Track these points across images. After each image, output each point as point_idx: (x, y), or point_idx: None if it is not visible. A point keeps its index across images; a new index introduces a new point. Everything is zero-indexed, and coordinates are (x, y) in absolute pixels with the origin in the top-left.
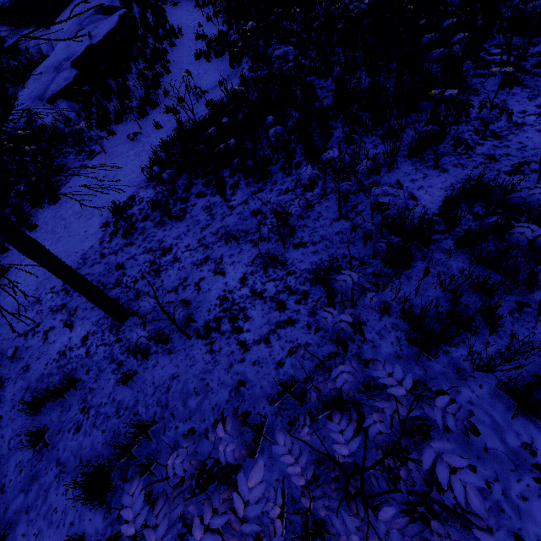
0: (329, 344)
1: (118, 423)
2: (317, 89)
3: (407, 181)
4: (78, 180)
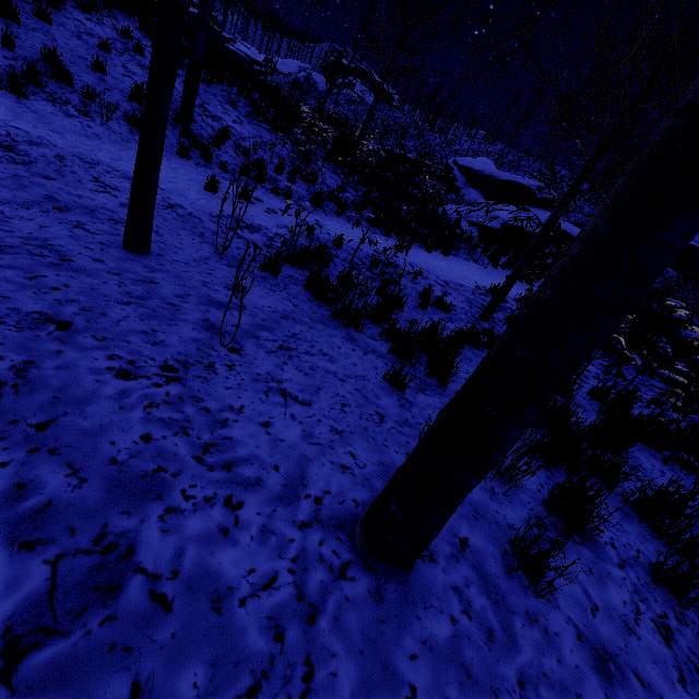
0: None
1: None
2: None
3: None
4: (461, 261)
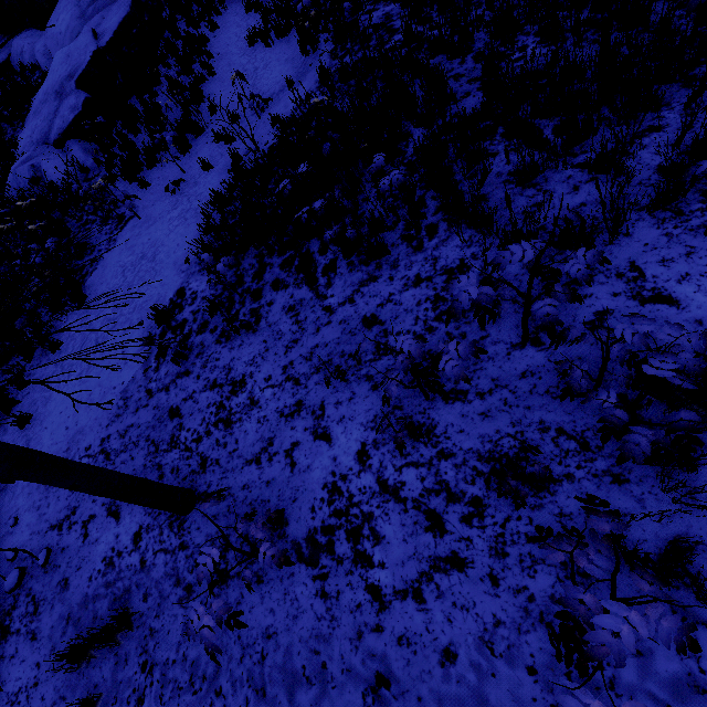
0: (540, 630)
1: (195, 705)
2: (449, 79)
3: (653, 262)
4: (107, 265)
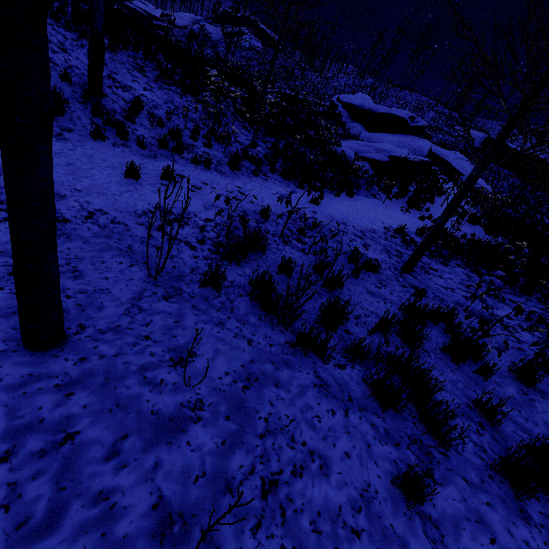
0: None
1: None
2: None
3: None
4: (363, 199)
